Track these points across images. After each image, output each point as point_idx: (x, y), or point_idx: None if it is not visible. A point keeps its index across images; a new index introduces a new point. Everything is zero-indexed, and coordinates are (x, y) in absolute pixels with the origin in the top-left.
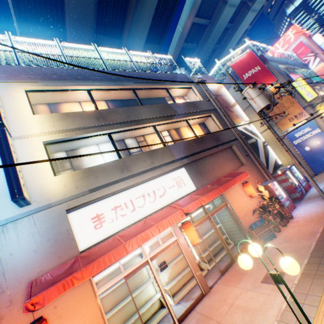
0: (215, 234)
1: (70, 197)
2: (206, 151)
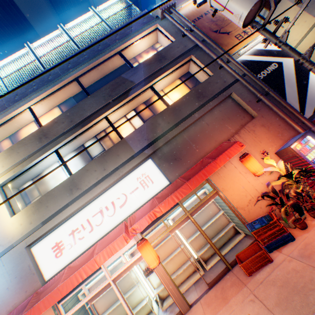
0: (220, 222)
1: (26, 234)
2: (182, 123)
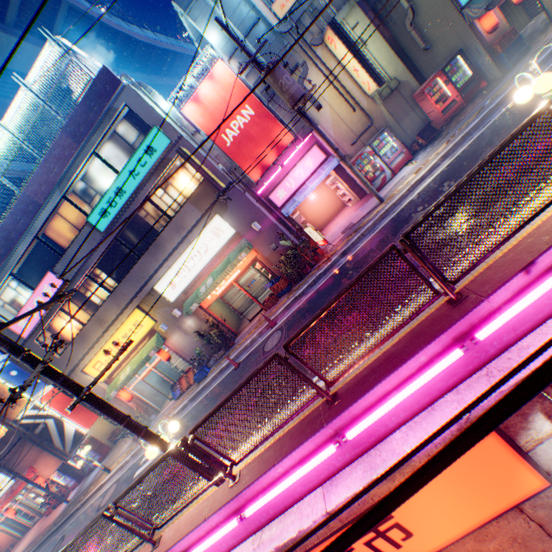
0: None
1: None
2: (6, 458)
